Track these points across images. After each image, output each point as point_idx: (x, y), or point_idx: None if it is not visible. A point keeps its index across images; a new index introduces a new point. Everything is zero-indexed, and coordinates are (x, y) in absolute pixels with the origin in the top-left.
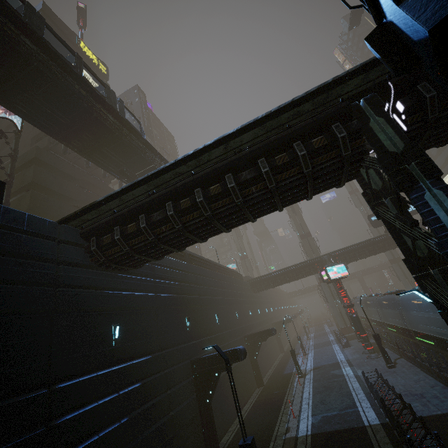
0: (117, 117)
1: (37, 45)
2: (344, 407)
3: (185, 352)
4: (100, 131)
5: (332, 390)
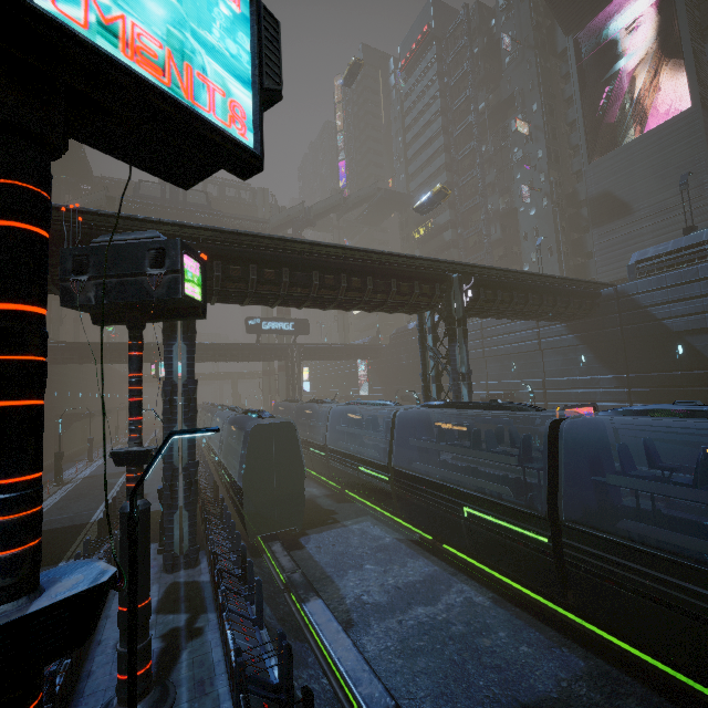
0: None
1: None
2: (84, 510)
3: None
4: None
5: (87, 497)
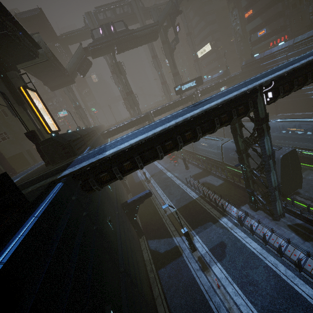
0: None
1: None
2: (181, 193)
3: (119, 204)
4: None
5: (170, 186)
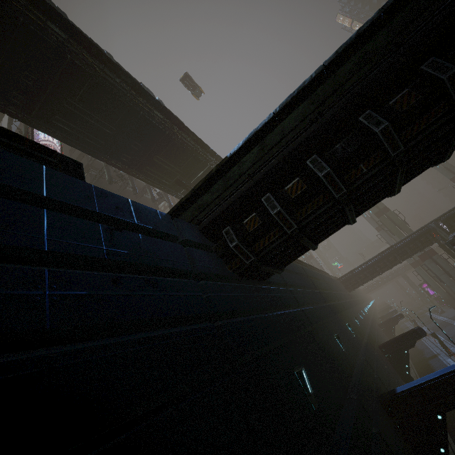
0: (163, 112)
1: (66, 34)
2: None
3: (367, 388)
4: (149, 135)
5: None
